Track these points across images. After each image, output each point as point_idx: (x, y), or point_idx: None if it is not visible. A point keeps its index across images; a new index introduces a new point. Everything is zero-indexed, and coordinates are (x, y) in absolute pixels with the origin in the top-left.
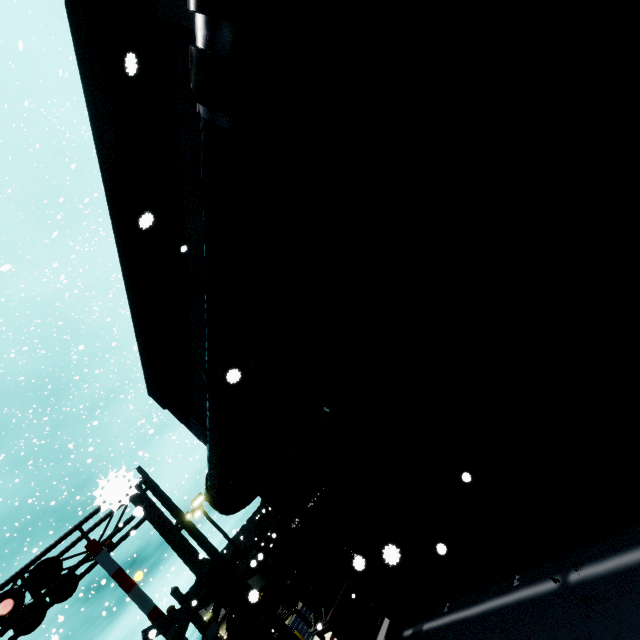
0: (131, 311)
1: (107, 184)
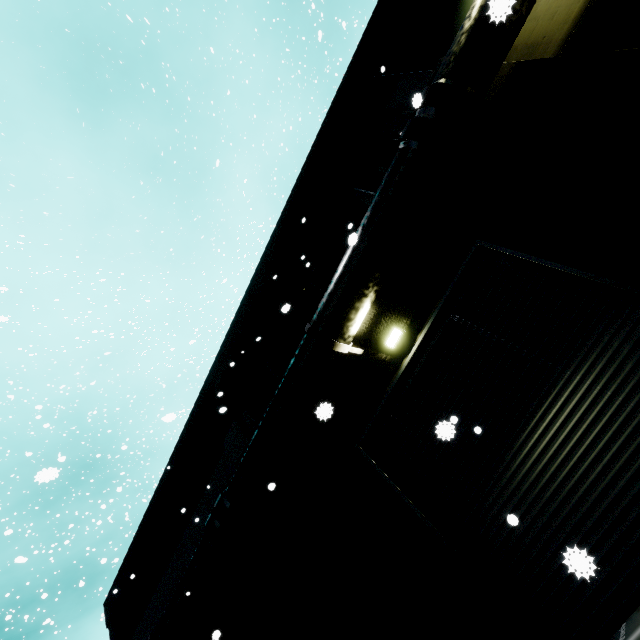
0: (136, 534)
1: (169, 465)
